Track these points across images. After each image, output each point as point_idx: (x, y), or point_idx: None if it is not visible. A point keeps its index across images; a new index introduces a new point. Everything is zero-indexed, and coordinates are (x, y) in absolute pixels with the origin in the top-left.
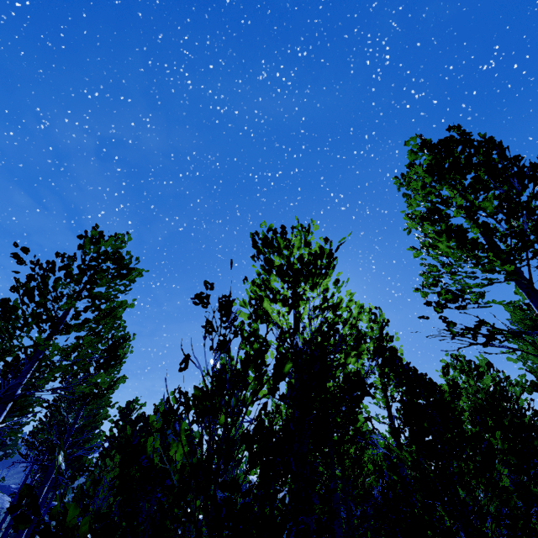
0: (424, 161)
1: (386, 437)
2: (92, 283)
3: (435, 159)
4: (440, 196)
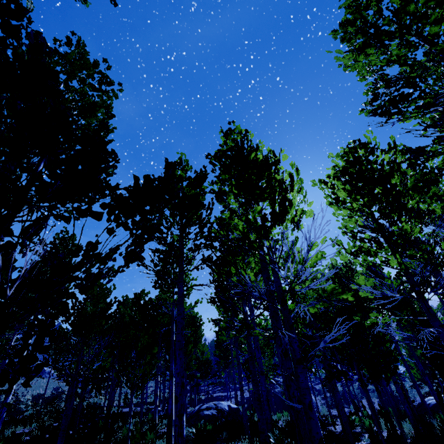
0: None
1: (336, 261)
2: None
3: None
4: None
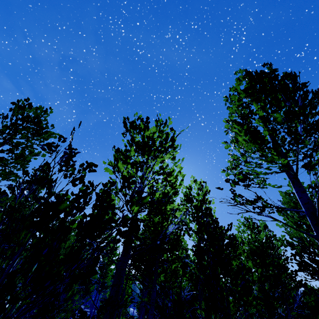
0: (245, 86)
1: None
2: (13, 135)
3: (250, 83)
4: (249, 108)
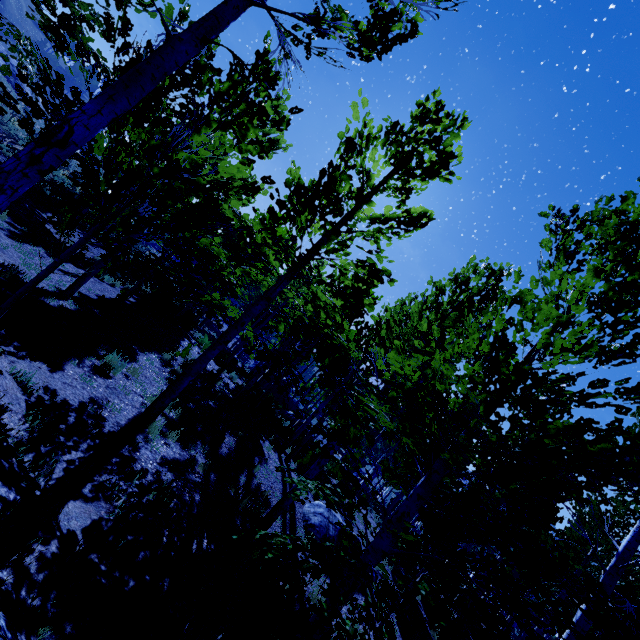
0: None
1: None
2: None
3: None
4: None
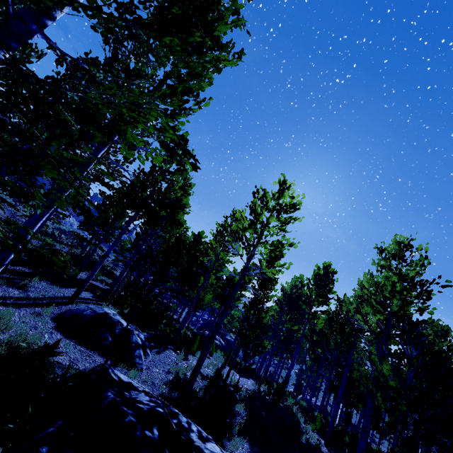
0: None
1: None
2: (286, 224)
3: None
4: None
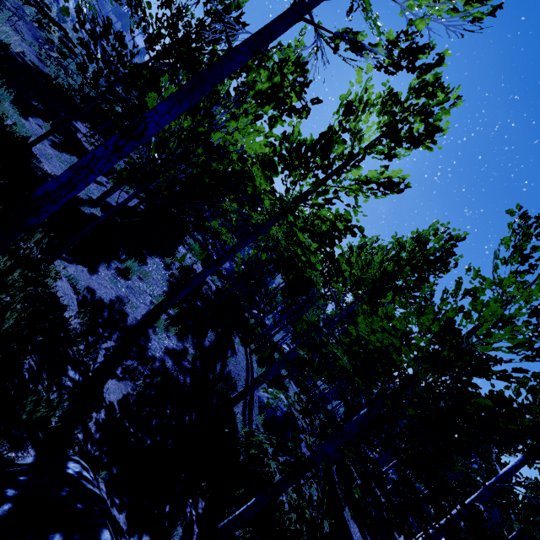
0: None
1: None
2: None
3: None
4: None
